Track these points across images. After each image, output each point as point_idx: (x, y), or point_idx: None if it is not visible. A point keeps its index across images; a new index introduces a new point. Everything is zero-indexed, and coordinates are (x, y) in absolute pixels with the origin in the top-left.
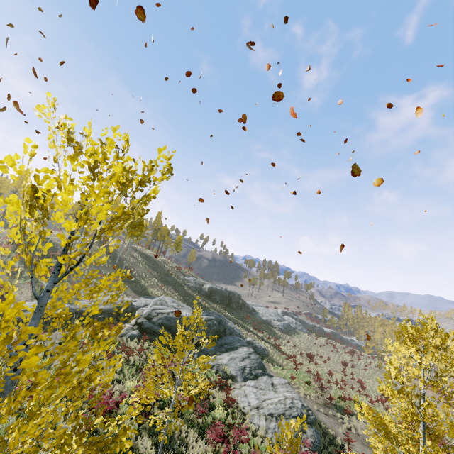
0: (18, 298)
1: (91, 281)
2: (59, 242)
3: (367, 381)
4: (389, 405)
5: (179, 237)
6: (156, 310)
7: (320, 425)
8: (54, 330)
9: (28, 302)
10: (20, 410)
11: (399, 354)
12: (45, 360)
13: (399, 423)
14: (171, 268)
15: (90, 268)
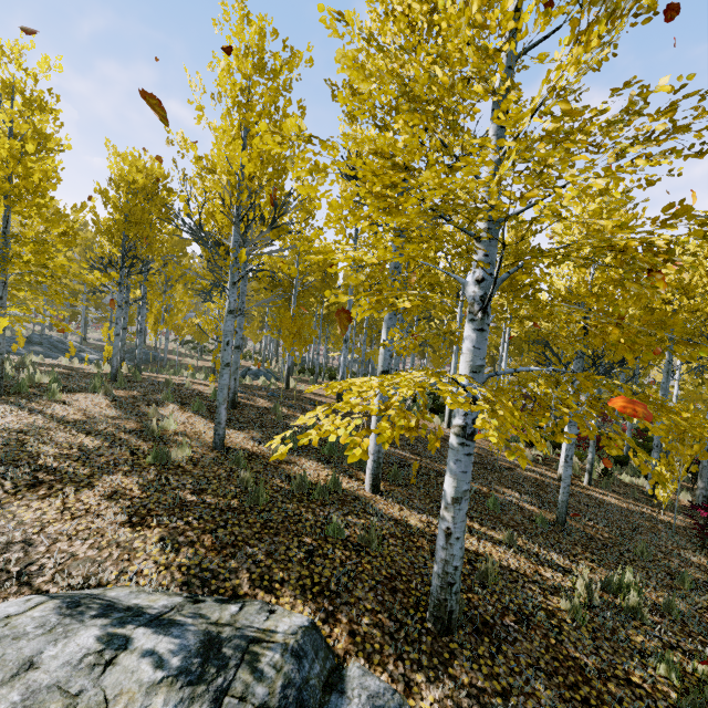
0: None
1: None
2: None
3: None
4: None
5: None
6: None
7: None
8: None
9: None
10: None
11: None
12: None
13: None
14: None
15: None
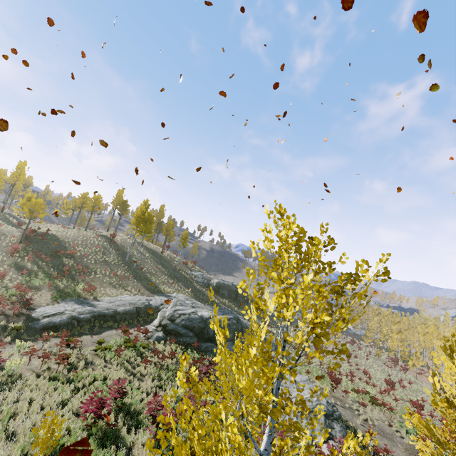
0: (39, 301)
1: (104, 280)
2: (67, 240)
3: (369, 370)
4: (394, 393)
5: (185, 232)
6: (177, 311)
7: (341, 419)
8: (81, 334)
9: (50, 306)
10: (88, 426)
11: (453, 371)
12: (88, 370)
13: (409, 413)
14: (178, 263)
15: (101, 266)
